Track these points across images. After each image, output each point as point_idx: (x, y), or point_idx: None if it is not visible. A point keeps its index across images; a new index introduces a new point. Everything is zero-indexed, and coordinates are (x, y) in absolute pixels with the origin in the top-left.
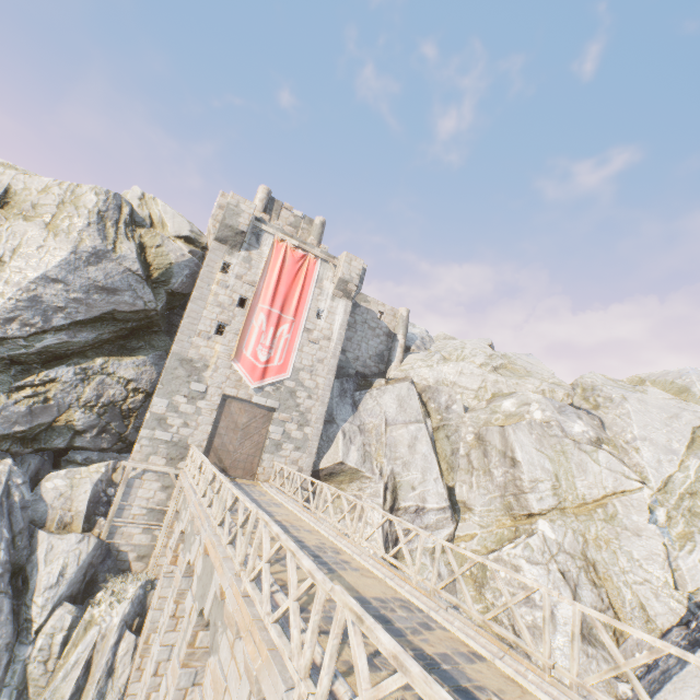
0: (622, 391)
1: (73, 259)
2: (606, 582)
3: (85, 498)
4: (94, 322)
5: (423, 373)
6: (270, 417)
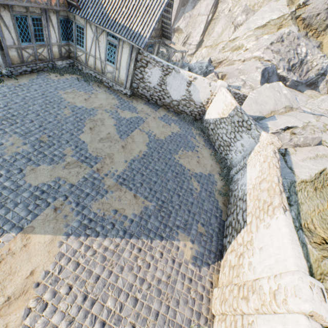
0: (274, 1)
1: None
2: None
3: None
4: None
5: None
6: None
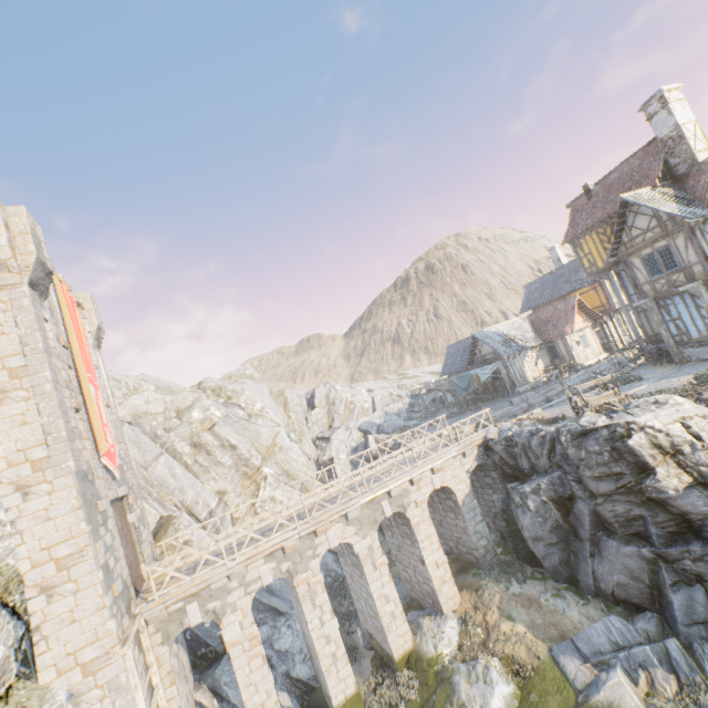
0: (237, 384)
1: None
2: (295, 476)
3: None
4: None
5: (120, 412)
6: (124, 507)
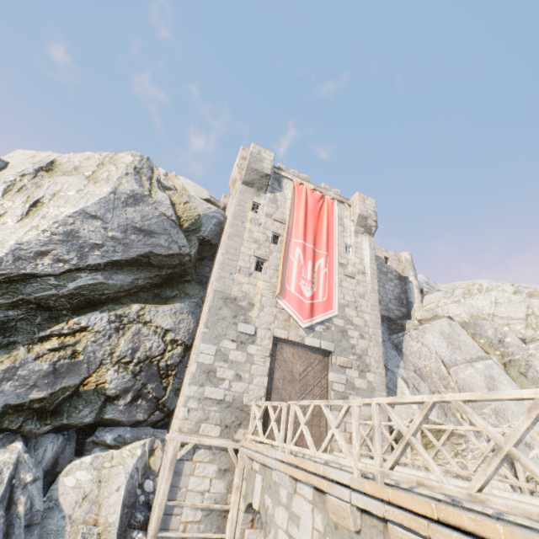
0: None
1: (112, 199)
2: None
3: (117, 499)
4: (130, 265)
5: (452, 309)
6: (326, 363)
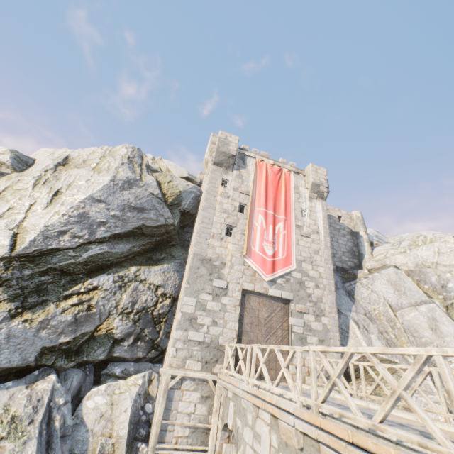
0: None
1: (112, 185)
2: None
3: (125, 418)
4: (128, 236)
5: (399, 259)
6: (287, 309)
